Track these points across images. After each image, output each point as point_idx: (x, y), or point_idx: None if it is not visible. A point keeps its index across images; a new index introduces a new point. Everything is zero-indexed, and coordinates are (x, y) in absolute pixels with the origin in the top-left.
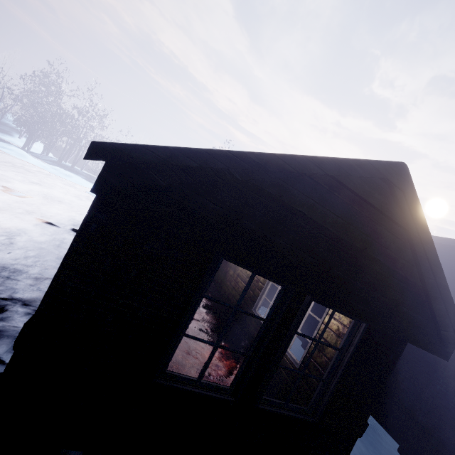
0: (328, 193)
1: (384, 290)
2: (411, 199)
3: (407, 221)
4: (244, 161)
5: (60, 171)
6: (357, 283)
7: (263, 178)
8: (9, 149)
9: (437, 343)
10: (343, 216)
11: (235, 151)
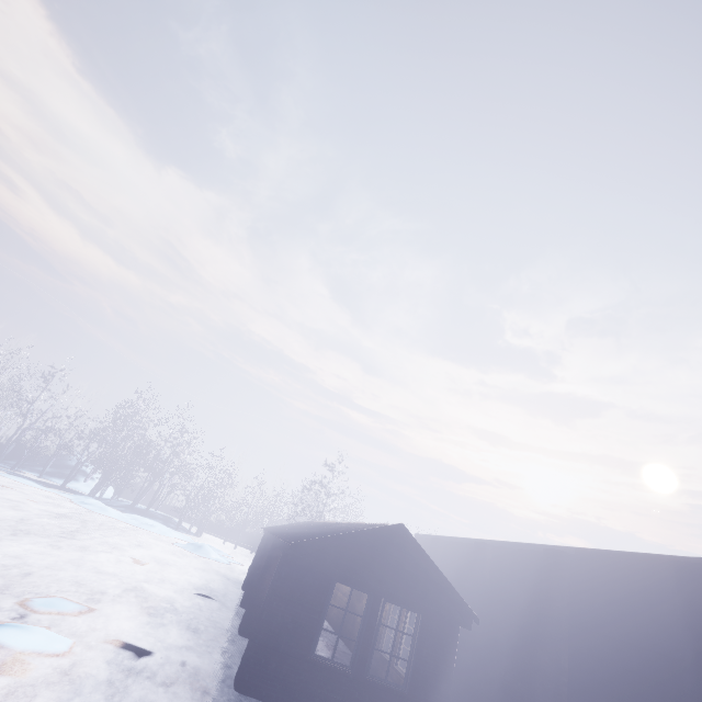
0: (374, 542)
1: (415, 586)
2: (410, 538)
3: (414, 548)
4: (337, 538)
5: (140, 520)
6: (399, 584)
7: (346, 542)
8: (90, 504)
9: (461, 618)
10: (383, 551)
11: (334, 535)
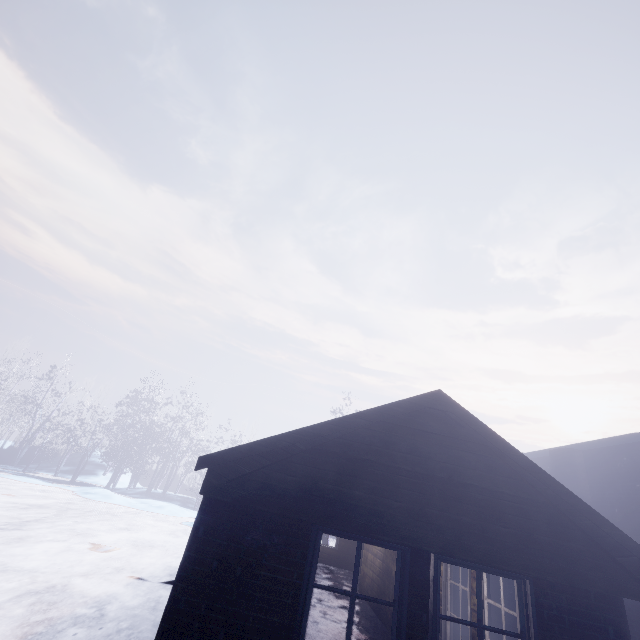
0: (387, 435)
1: (501, 518)
2: (464, 416)
3: (476, 436)
4: (303, 435)
5: (150, 503)
6: (462, 517)
7: (324, 442)
8: (94, 493)
9: (632, 580)
10: (411, 451)
11: (295, 430)
